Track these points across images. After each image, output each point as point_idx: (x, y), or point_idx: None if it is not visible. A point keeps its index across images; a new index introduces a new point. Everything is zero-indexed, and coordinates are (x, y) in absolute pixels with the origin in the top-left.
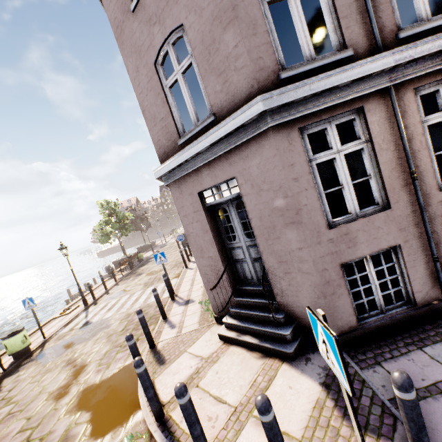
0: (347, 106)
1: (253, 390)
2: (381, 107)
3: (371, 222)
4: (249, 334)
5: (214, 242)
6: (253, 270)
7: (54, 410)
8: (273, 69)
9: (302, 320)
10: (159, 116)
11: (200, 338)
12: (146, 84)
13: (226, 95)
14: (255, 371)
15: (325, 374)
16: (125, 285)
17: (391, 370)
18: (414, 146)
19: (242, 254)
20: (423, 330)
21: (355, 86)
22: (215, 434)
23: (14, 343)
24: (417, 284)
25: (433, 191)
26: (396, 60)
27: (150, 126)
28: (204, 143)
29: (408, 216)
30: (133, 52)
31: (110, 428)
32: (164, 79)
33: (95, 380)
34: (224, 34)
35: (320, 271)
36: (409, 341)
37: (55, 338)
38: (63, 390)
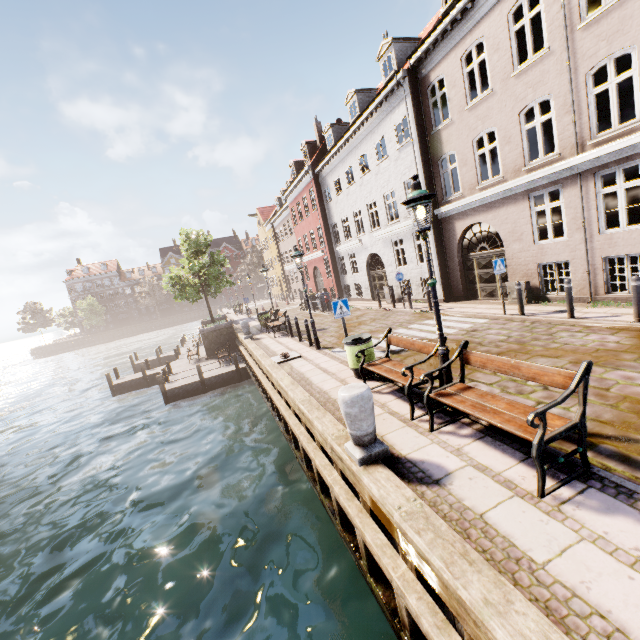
0: None
1: None
2: None
3: None
4: None
5: None
6: None
7: (639, 360)
8: None
9: None
10: None
11: None
12: None
13: None
14: None
15: None
16: (329, 335)
17: None
18: None
19: None
20: None
21: None
22: None
23: (371, 351)
24: None
25: None
26: None
27: None
28: None
29: None
30: None
31: None
32: None
33: (624, 346)
34: None
35: None
36: None
37: None
38: (593, 357)
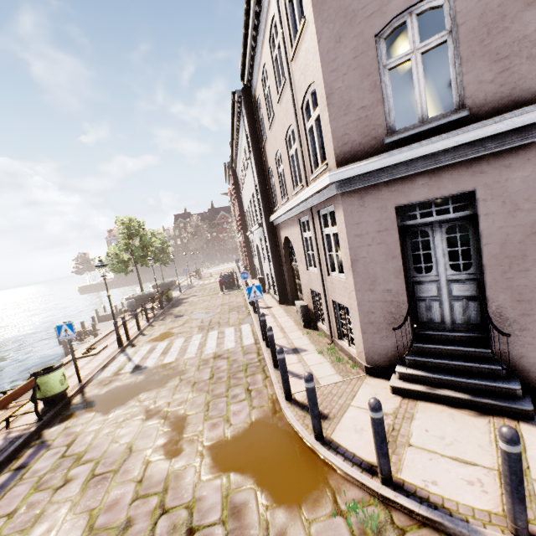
0: None
1: None
2: None
3: None
4: (446, 388)
5: (402, 272)
6: (449, 311)
7: (178, 471)
8: None
9: (530, 373)
10: (359, 103)
11: (359, 391)
12: (348, 60)
13: (500, 87)
14: (486, 430)
15: None
16: (166, 327)
17: None
18: None
19: (435, 290)
20: None
21: None
22: (497, 500)
23: (50, 383)
24: None
25: None
26: None
27: (335, 114)
28: (449, 142)
29: None
30: (339, 17)
31: (302, 494)
32: (384, 58)
33: (220, 436)
34: (526, 12)
35: None
36: None
37: (96, 383)
38: (171, 447)
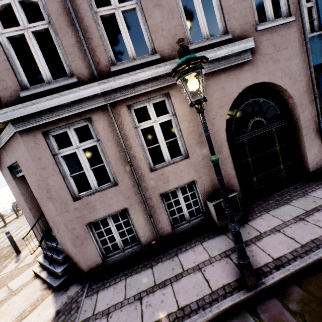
0: (78, 116)
1: (17, 319)
2: (104, 117)
3: (105, 195)
4: (47, 270)
5: (26, 203)
6: None
7: None
8: (16, 89)
9: (73, 260)
10: None
11: (24, 272)
12: None
13: None
14: (31, 301)
15: (65, 302)
16: (21, 219)
17: (99, 297)
18: (131, 144)
19: None
20: (139, 263)
21: (80, 104)
22: None
23: None
24: (141, 232)
25: (146, 172)
26: (102, 89)
27: None
28: None
29: (131, 189)
30: None
31: None
32: None
33: None
34: None
35: (70, 230)
36: (126, 272)
37: None
38: None
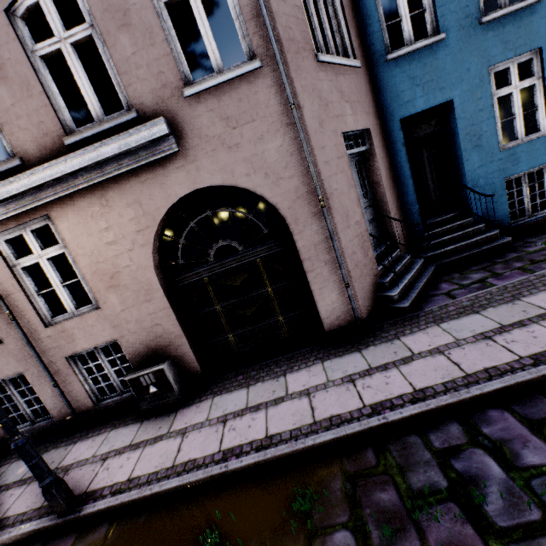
0: None
1: None
2: None
3: None
4: None
5: None
6: None
7: None
8: None
9: None
10: None
11: None
12: None
13: None
14: None
15: None
16: None
17: None
18: (9, 289)
19: None
20: (43, 443)
21: None
22: None
23: None
24: (49, 403)
25: (40, 328)
26: None
27: None
28: None
29: (23, 349)
30: None
31: None
32: None
33: None
34: None
35: None
36: None
37: None
38: None
